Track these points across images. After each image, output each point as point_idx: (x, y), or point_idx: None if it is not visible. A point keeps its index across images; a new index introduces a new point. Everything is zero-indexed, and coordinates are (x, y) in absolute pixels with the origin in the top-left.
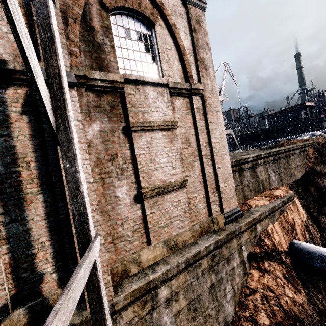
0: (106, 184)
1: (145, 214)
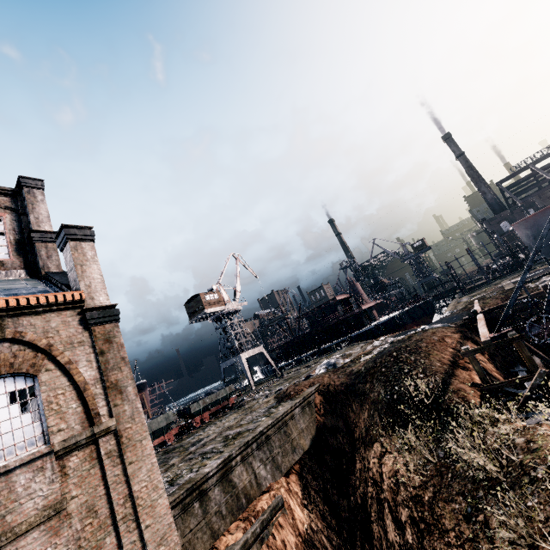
0: None
1: None
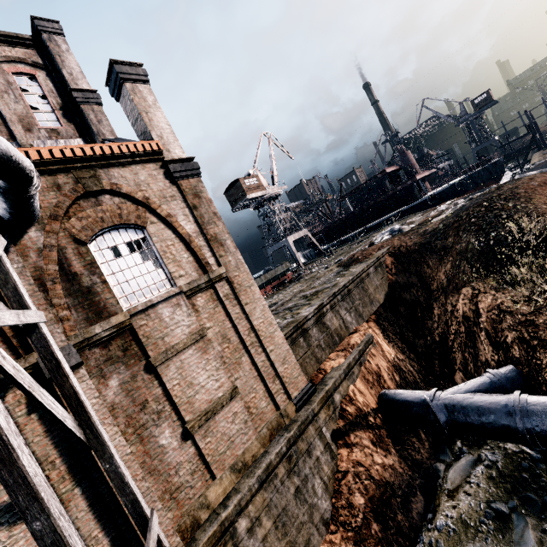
0: (145, 438)
1: (199, 448)
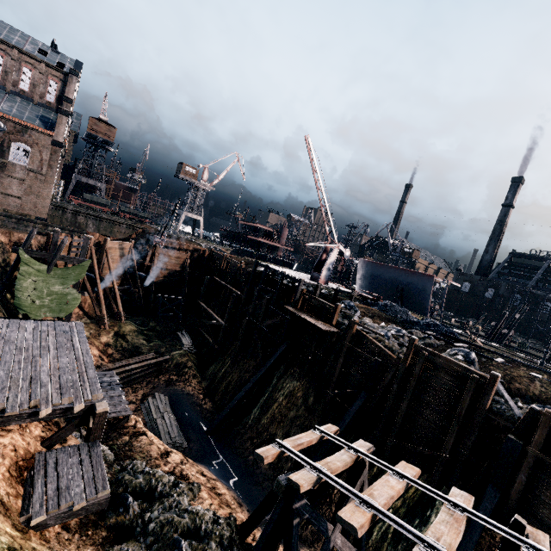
0: None
1: (1, 198)
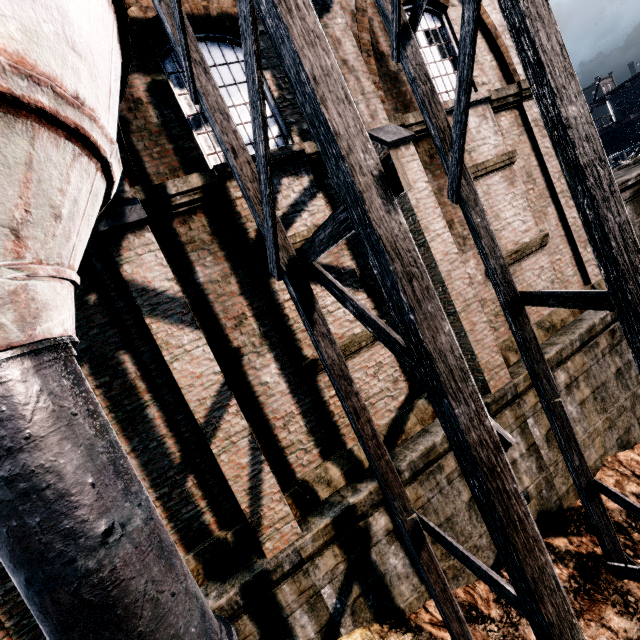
0: None
1: None
